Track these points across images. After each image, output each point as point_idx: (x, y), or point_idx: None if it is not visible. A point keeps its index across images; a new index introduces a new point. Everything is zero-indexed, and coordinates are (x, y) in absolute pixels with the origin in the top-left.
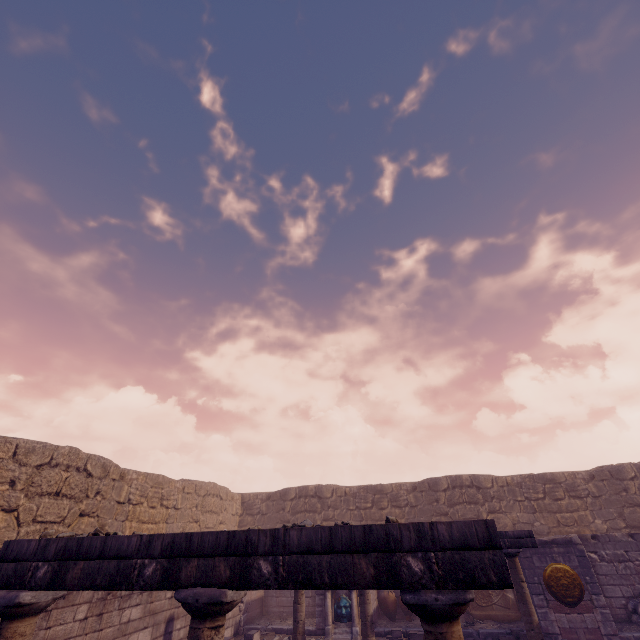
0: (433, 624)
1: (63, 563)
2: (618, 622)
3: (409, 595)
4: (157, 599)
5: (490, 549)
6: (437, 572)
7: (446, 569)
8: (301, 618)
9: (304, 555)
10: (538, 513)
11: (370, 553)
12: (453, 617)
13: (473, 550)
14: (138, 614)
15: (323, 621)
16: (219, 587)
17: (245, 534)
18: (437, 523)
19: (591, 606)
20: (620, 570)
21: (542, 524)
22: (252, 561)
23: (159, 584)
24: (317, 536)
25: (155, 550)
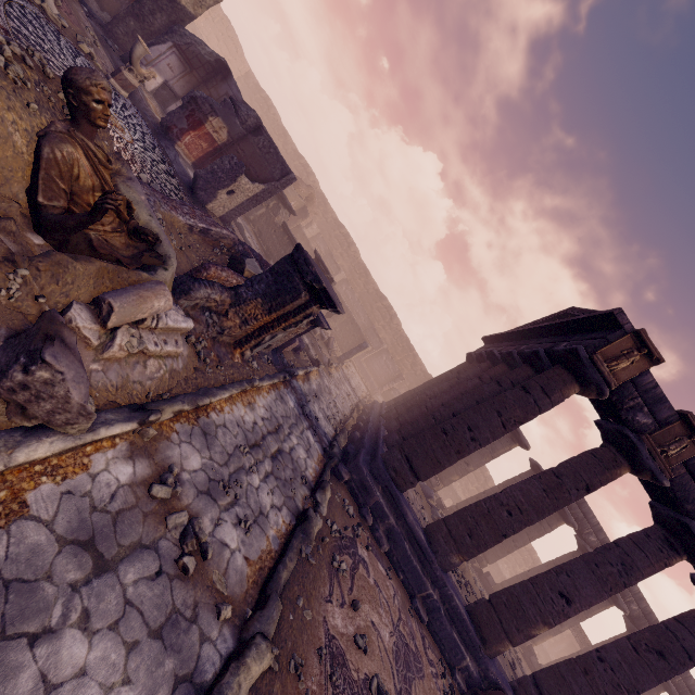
0: None
1: None
2: None
3: None
4: None
5: None
6: None
7: None
8: None
9: None
10: None
11: None
12: None
13: None
14: None
15: None
16: None
17: None
18: None
19: None
20: None
21: None
22: None
23: None
24: None
25: None
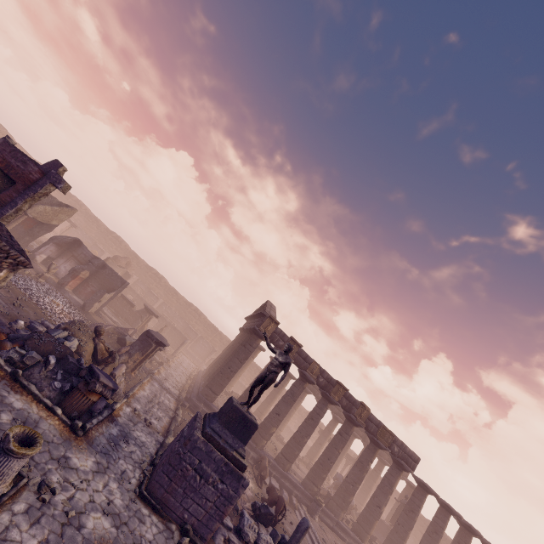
0: None
1: None
2: None
3: None
4: None
5: None
6: None
7: None
8: None
9: None
10: None
11: None
12: None
13: None
14: None
15: None
16: None
17: None
18: None
19: None
20: None
21: None
22: None
23: None
24: None
25: None
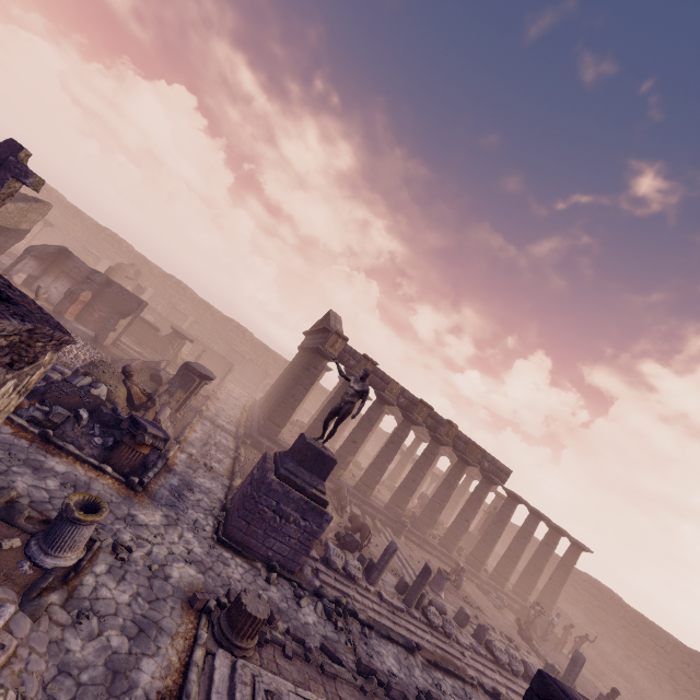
0: None
1: None
2: None
3: None
4: None
5: None
6: None
7: None
8: None
9: None
10: None
11: None
12: None
13: None
14: None
15: None
16: None
17: None
18: None
19: None
20: None
21: None
22: None
23: None
24: None
25: None
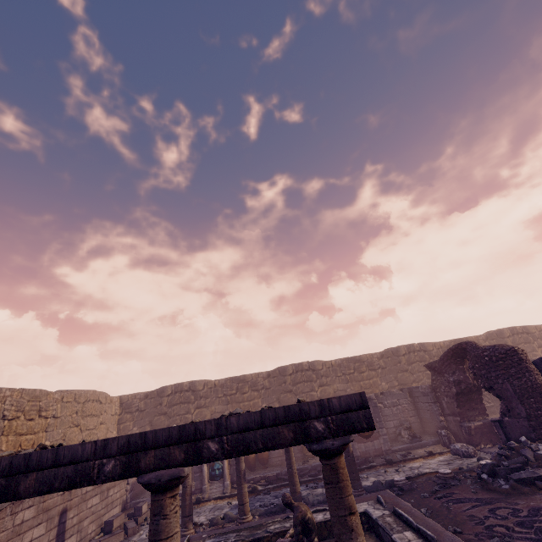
0: (329, 459)
1: (11, 478)
2: (390, 442)
3: (316, 445)
4: (50, 498)
5: (363, 409)
6: (333, 428)
7: (338, 425)
8: (189, 484)
9: (243, 433)
10: (350, 383)
11: (289, 424)
12: (341, 453)
13: (353, 411)
14: (31, 514)
15: (200, 483)
16: (176, 467)
17: (194, 426)
18: (332, 398)
19: (378, 435)
20: (394, 411)
21: (352, 390)
22: (202, 444)
23: (121, 475)
24: (251, 418)
25: (112, 451)
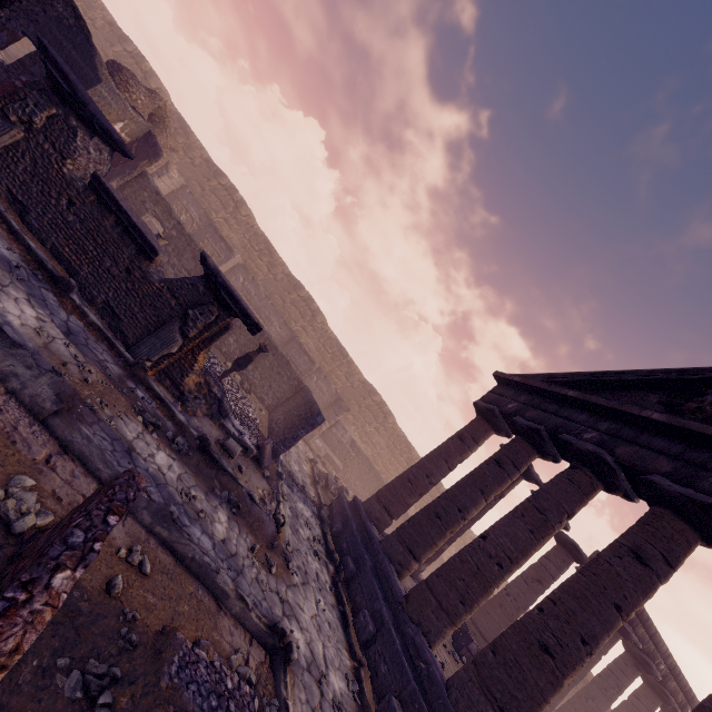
0: None
1: None
2: None
3: None
4: None
5: None
6: None
7: None
8: None
9: None
10: None
11: None
12: None
13: None
14: None
15: None
16: None
17: None
18: None
19: None
20: None
21: None
22: None
23: None
24: None
25: None
